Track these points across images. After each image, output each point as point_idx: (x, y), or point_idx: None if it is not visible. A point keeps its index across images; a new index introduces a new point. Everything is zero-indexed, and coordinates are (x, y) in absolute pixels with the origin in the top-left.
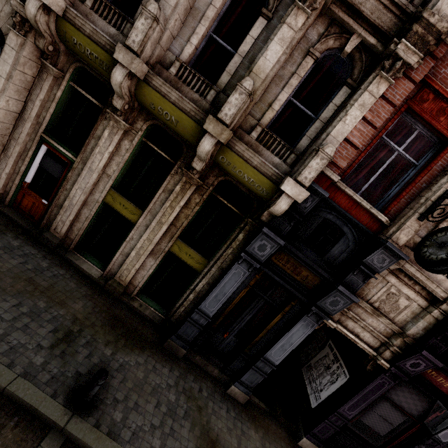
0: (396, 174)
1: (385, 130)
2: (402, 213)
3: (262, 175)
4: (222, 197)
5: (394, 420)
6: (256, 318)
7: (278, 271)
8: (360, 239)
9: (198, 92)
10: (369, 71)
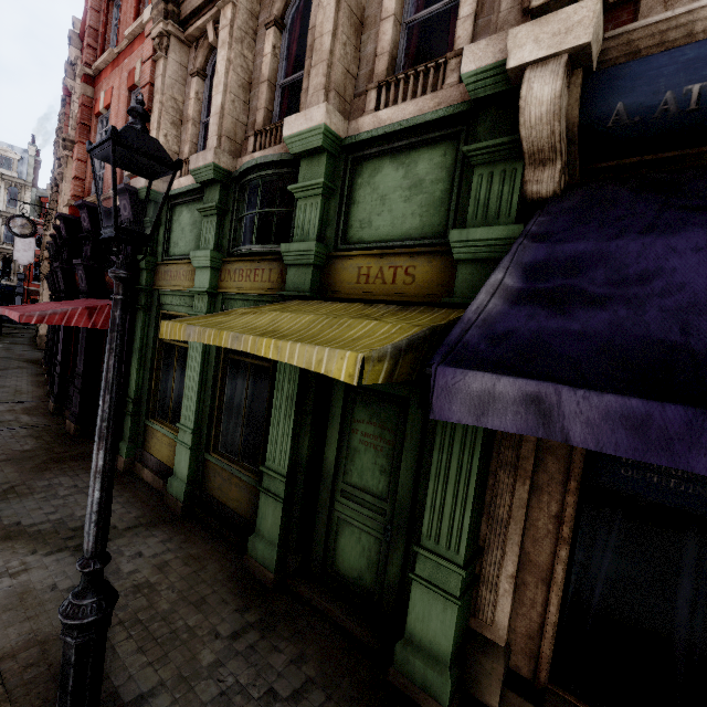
0: None
1: None
2: None
3: None
4: None
5: None
6: None
7: None
8: None
9: None
10: None
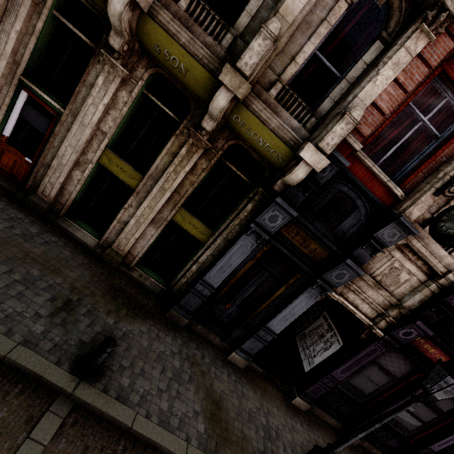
0: (416, 147)
1: (414, 96)
2: (418, 187)
3: (280, 139)
4: (231, 163)
5: (379, 381)
6: (259, 289)
7: (286, 244)
8: (372, 213)
9: (211, 35)
10: (407, 24)
